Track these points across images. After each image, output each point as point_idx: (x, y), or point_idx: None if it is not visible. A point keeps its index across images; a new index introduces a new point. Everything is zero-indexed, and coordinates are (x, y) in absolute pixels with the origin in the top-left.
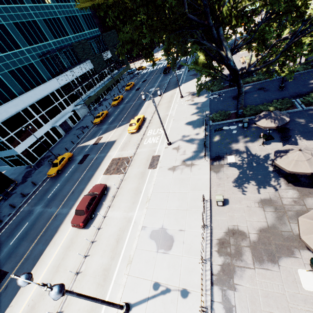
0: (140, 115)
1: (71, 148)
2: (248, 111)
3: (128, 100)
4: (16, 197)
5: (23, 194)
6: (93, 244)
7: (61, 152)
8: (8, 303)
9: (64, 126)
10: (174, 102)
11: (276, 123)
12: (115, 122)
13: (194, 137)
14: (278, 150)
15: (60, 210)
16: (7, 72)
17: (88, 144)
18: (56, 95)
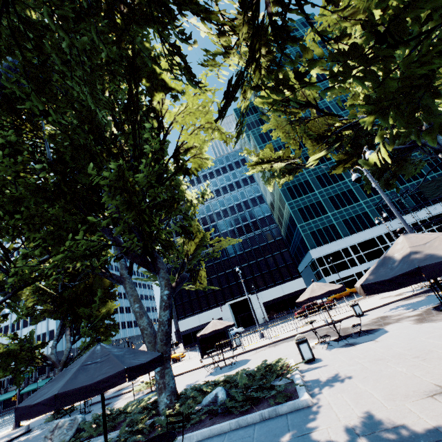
0: None
1: None
2: None
3: None
4: None
5: None
6: (290, 325)
7: None
8: (252, 334)
9: None
10: None
11: None
12: None
13: None
14: None
15: None
16: (341, 221)
17: None
18: (383, 238)
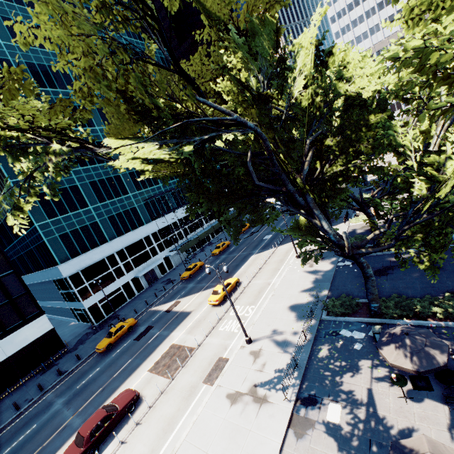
0: (233, 278)
1: (141, 310)
2: (390, 308)
3: (234, 248)
4: (53, 372)
5: (60, 371)
6: None
7: (130, 313)
8: None
9: (149, 276)
10: (286, 263)
11: (414, 363)
12: (204, 281)
13: (289, 338)
14: (398, 444)
15: (74, 419)
16: (107, 218)
17: (161, 308)
18: (150, 239)
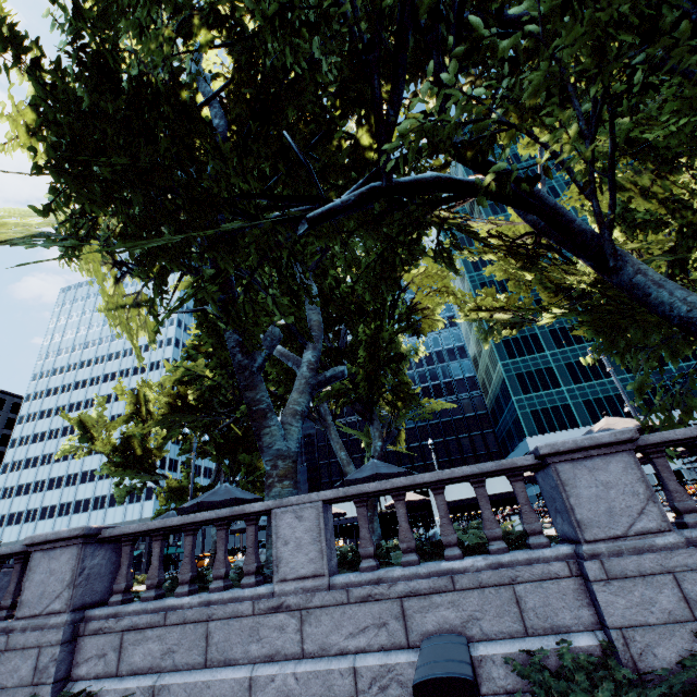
0: None
1: None
2: None
3: None
4: None
5: None
6: None
7: None
8: None
9: None
10: None
11: None
12: None
13: None
14: None
15: None
16: (581, 401)
17: None
18: None
